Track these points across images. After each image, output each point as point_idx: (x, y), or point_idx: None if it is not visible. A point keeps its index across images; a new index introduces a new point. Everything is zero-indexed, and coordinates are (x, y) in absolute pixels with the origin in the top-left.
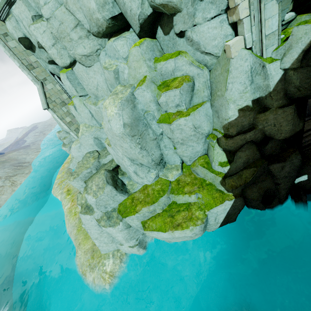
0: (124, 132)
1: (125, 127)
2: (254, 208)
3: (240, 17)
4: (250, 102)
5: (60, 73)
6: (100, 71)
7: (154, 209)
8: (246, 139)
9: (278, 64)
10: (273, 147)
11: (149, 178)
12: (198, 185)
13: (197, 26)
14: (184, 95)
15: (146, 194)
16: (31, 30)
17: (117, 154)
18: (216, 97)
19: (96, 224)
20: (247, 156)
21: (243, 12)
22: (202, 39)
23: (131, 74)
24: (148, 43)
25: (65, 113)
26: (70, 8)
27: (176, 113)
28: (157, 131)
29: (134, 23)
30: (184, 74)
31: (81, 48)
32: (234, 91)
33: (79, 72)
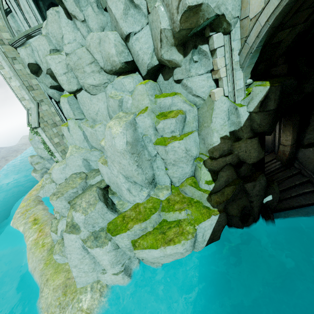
0: (126, 149)
1: (127, 144)
2: (234, 226)
3: (221, 76)
4: (228, 133)
5: (58, 98)
6: (104, 99)
7: (146, 226)
8: (226, 161)
9: (245, 108)
10: (245, 170)
11: (141, 196)
12: (186, 203)
13: (191, 77)
14: (179, 123)
15: (138, 211)
16: (47, 59)
17: (111, 172)
18: (203, 128)
19: (81, 246)
20: (227, 175)
21: (222, 74)
22: (194, 86)
23: (135, 104)
24: (151, 83)
25: (54, 134)
26: (91, 50)
27: (171, 137)
28: (152, 153)
29: (142, 68)
30: (178, 108)
31: (91, 79)
32: (217, 124)
33: (83, 98)
